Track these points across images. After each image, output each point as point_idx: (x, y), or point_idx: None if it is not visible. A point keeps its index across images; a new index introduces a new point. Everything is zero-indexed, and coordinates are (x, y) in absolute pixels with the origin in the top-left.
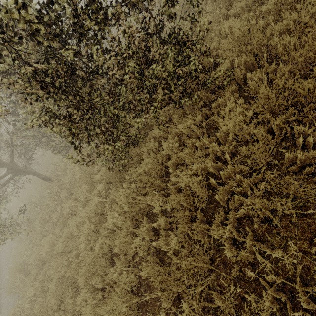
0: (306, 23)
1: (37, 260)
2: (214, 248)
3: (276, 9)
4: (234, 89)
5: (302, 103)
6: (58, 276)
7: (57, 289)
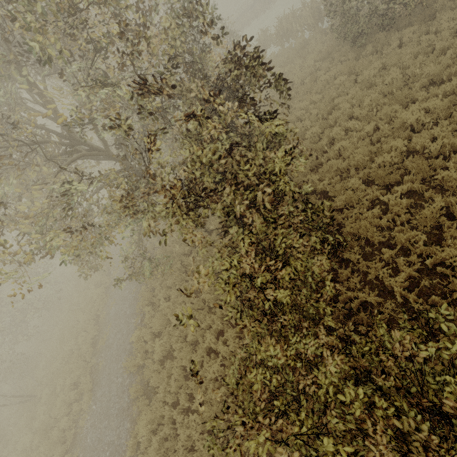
0: None
1: (165, 313)
2: None
3: None
4: None
5: None
6: (179, 364)
7: (177, 377)
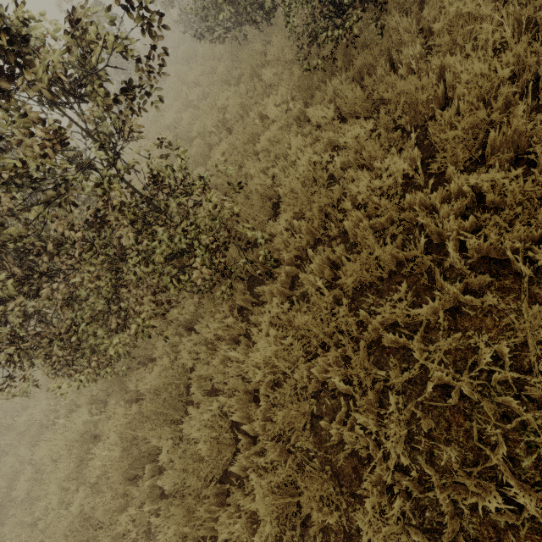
0: (385, 193)
1: None
2: (229, 539)
3: (359, 142)
4: (290, 269)
5: (357, 335)
6: None
7: None
